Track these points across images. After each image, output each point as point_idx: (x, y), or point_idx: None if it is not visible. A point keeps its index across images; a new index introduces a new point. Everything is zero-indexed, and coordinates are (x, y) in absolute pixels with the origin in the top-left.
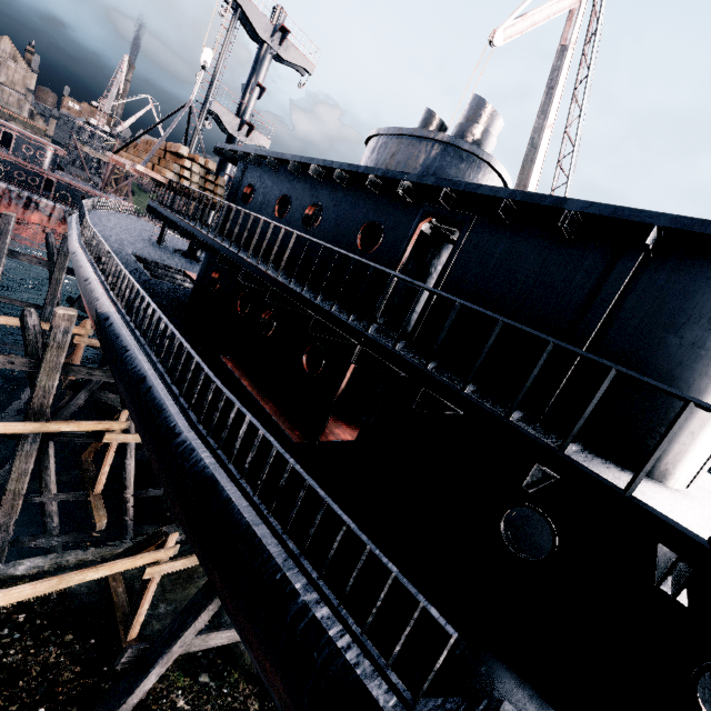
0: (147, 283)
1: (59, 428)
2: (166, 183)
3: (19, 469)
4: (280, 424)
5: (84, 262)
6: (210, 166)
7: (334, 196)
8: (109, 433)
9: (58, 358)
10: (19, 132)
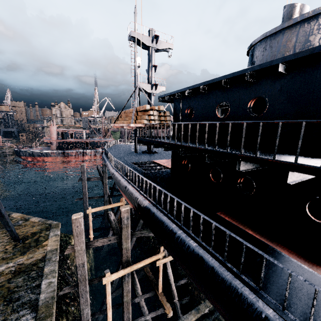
0: (147, 177)
1: (137, 266)
2: (142, 126)
3: (126, 290)
4: (318, 273)
5: (120, 177)
6: (161, 108)
7: (276, 84)
8: (158, 261)
9: (127, 232)
10: (74, 131)
